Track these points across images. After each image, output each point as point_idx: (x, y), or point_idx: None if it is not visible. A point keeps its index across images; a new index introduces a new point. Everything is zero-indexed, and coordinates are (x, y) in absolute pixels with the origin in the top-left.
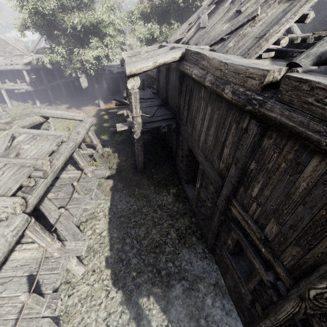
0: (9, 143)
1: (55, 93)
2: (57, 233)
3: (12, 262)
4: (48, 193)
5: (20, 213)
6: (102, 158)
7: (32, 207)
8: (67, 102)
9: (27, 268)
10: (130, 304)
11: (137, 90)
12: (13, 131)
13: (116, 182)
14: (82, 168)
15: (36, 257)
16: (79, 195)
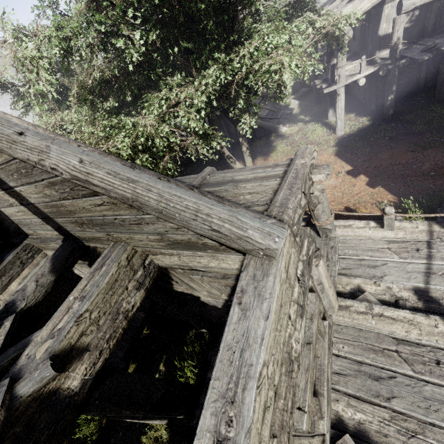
0: None
1: None
2: None
3: None
4: None
5: None
6: None
7: None
8: None
9: None
10: None
11: None
12: None
13: None
14: None
15: None
16: None
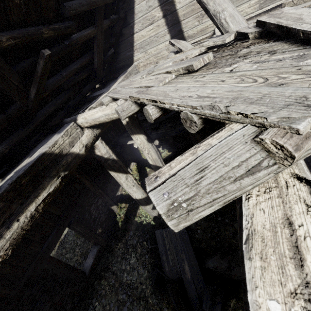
0: None
1: None
2: None
3: None
4: None
5: None
6: None
7: None
8: None
9: None
10: None
11: None
12: None
13: None
14: None
15: None
16: None
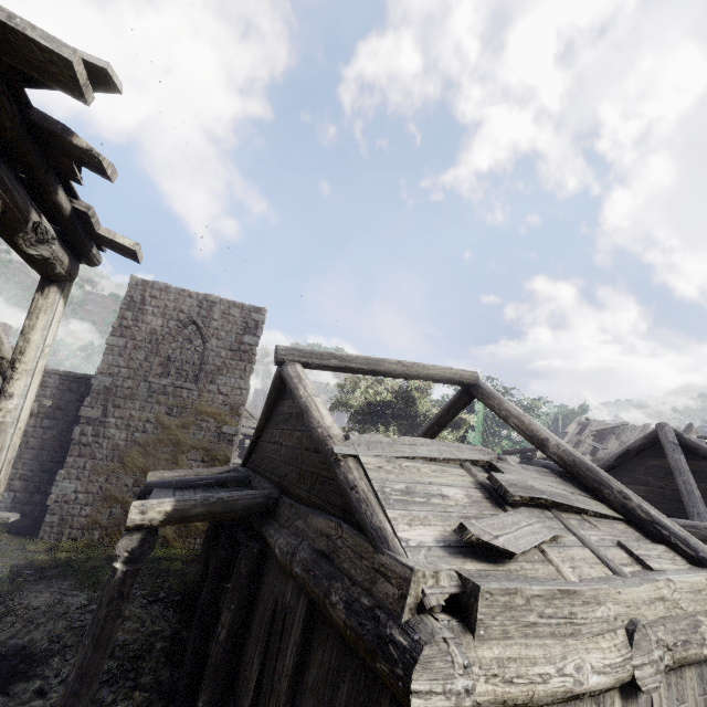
0: None
1: None
2: None
3: None
4: None
5: None
6: None
7: None
8: None
9: None
10: None
11: None
12: None
13: None
14: None
15: None
16: None
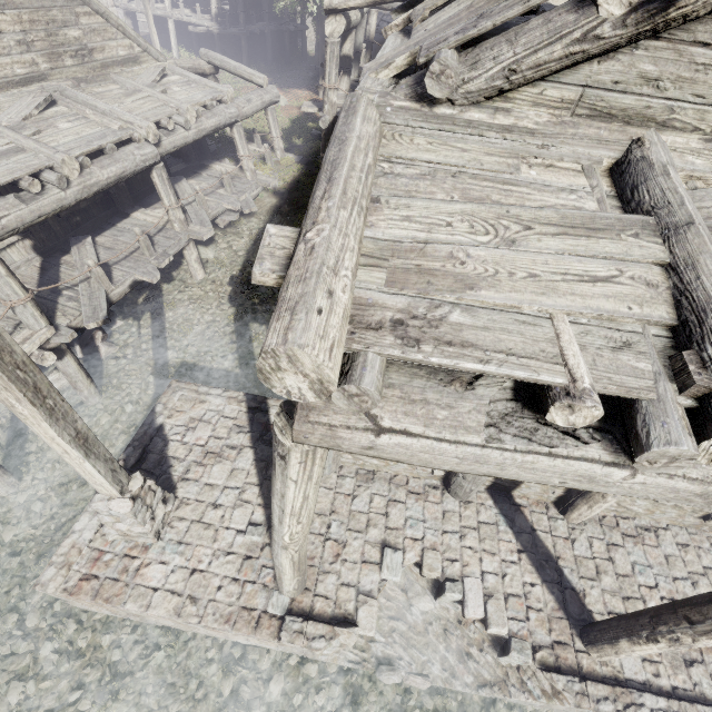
0: (159, 77)
1: (255, 50)
2: (186, 216)
3: (133, 220)
4: (189, 179)
5: (152, 145)
6: (278, 165)
7: (165, 152)
8: (268, 74)
9: (146, 229)
10: (239, 321)
11: (336, 40)
12: (167, 67)
13: (282, 202)
14: (240, 160)
15: (157, 224)
16: (226, 193)
